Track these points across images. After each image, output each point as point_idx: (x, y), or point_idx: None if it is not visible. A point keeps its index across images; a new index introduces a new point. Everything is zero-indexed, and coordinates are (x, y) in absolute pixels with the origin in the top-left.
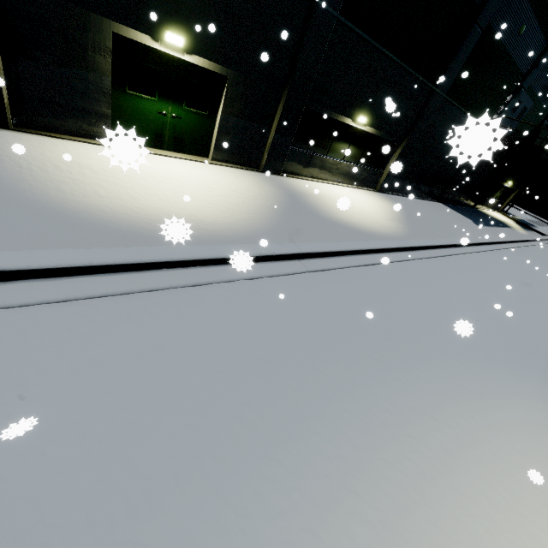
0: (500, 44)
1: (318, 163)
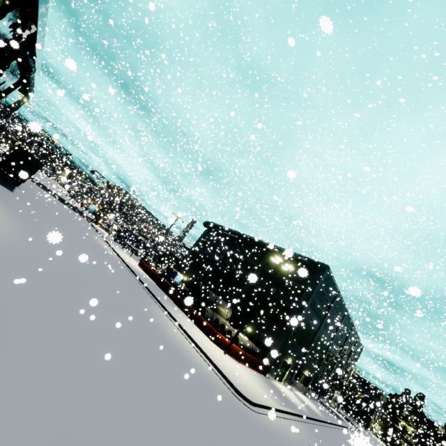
0: (331, 352)
1: (296, 384)
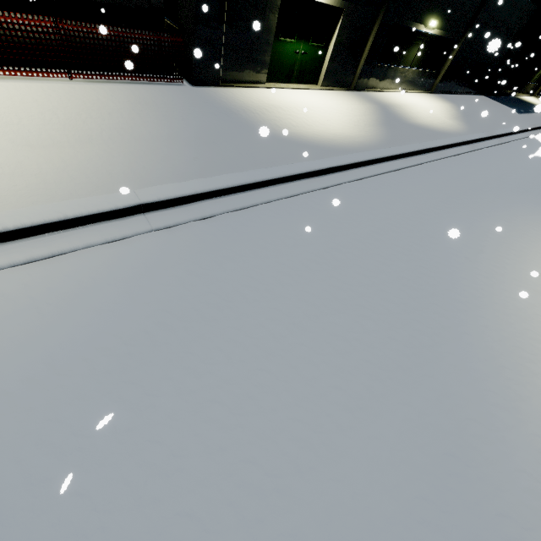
0: None
1: (391, 74)
